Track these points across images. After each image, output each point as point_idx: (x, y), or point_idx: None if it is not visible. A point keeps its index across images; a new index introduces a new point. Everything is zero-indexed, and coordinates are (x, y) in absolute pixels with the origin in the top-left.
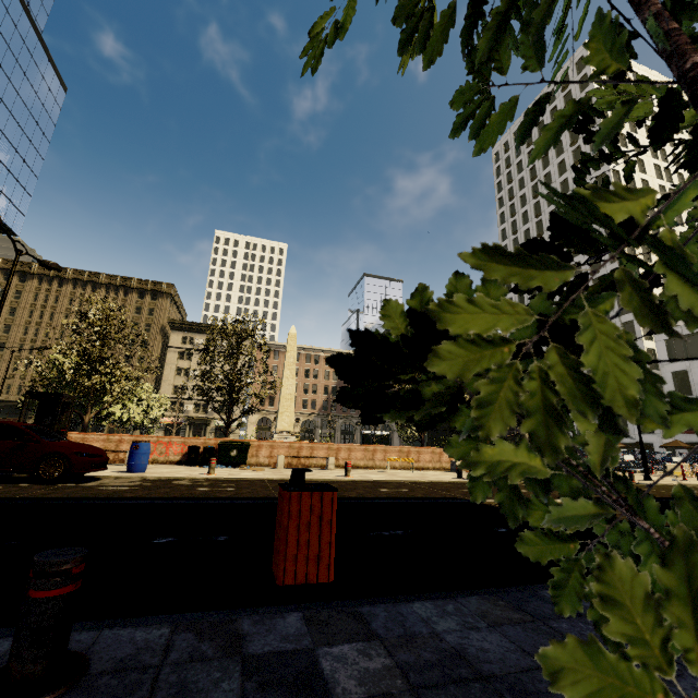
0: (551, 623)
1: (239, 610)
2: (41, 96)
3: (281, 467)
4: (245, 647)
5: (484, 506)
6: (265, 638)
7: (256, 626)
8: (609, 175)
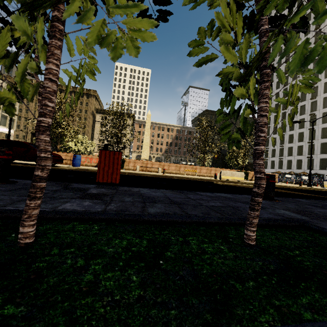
0: (187, 194)
1: (76, 183)
2: None
3: (138, 170)
4: (69, 186)
5: (213, 183)
6: (78, 186)
7: (78, 185)
8: None
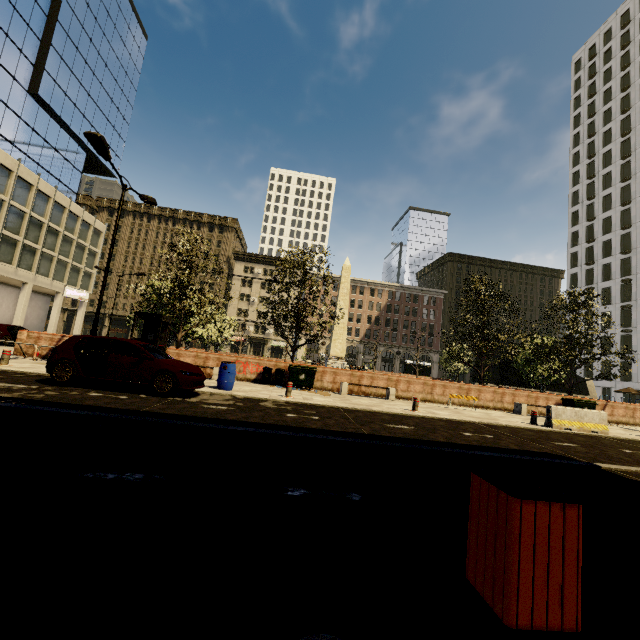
0: None
1: None
2: (128, 46)
3: (345, 393)
4: None
5: (610, 474)
6: None
7: None
8: None
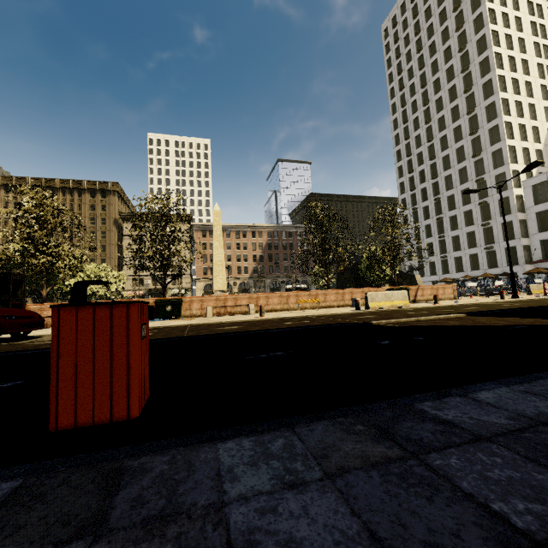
0: (432, 458)
1: None
2: None
3: (210, 316)
4: None
5: (373, 326)
6: None
7: None
8: (488, 36)
